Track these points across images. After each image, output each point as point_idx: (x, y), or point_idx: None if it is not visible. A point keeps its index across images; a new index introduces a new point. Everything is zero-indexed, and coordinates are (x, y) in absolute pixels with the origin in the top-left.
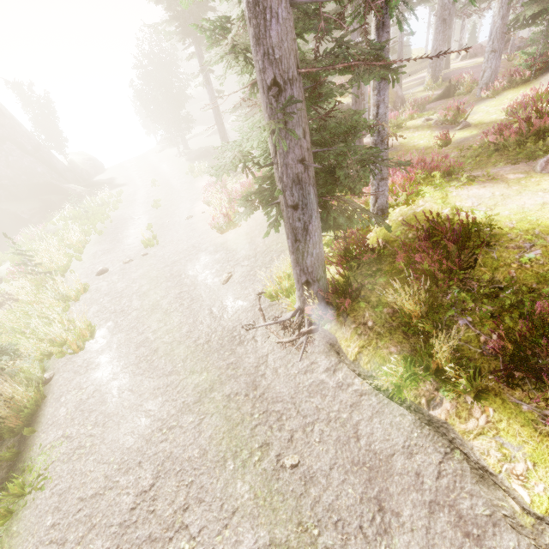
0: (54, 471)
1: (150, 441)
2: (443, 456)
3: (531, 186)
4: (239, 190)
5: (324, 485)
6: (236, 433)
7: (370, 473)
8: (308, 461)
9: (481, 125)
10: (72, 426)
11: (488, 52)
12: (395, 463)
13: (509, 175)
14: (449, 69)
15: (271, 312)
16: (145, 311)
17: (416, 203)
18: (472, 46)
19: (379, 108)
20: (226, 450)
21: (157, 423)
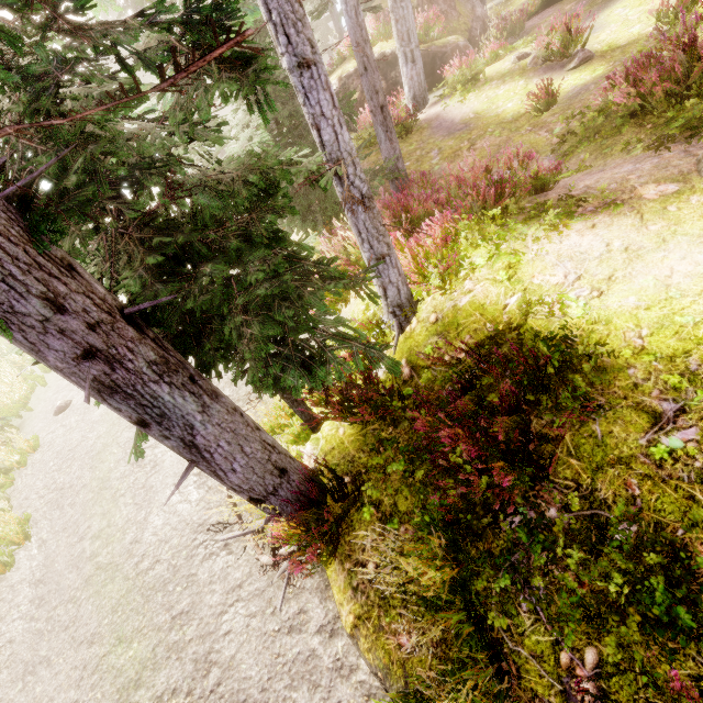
0: None
1: None
2: None
3: (689, 221)
4: None
5: None
6: None
7: None
8: None
9: (612, 53)
10: None
11: None
12: None
13: (647, 189)
14: None
15: None
16: (91, 493)
17: (460, 286)
18: None
19: (322, 130)
20: None
21: None
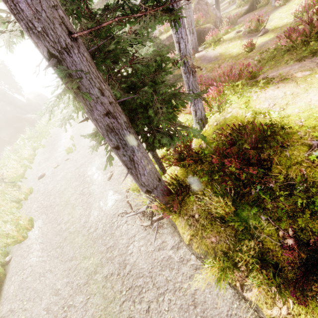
0: None
1: (56, 317)
2: None
3: (315, 83)
4: None
5: None
6: (109, 310)
7: None
8: None
9: (276, 29)
10: (15, 302)
11: None
12: None
13: (298, 74)
14: None
15: (136, 201)
16: (61, 207)
17: (226, 110)
18: None
19: (180, 44)
20: None
21: (61, 301)
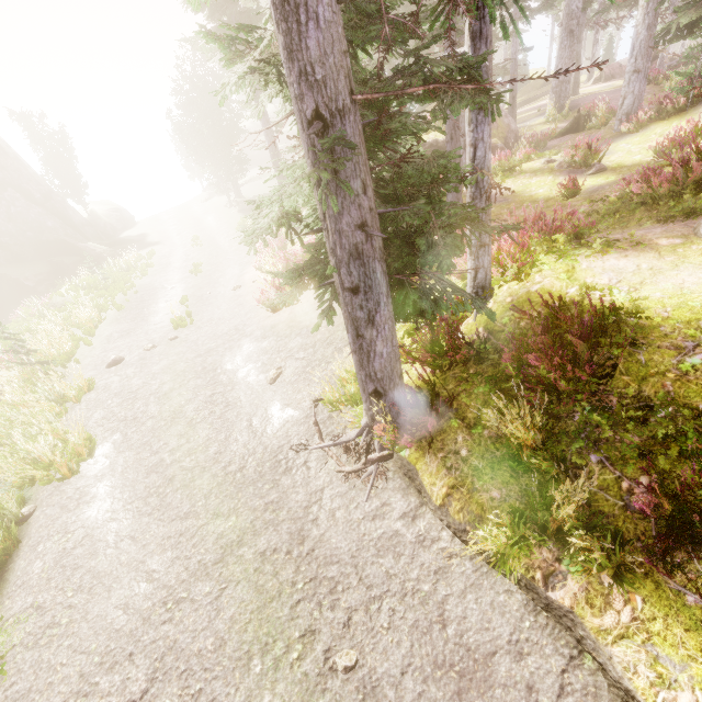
0: (13, 661)
1: (148, 621)
2: (568, 662)
3: (692, 257)
4: (300, 253)
5: (392, 700)
6: (269, 613)
7: (459, 683)
8: (370, 661)
9: (621, 169)
10: (47, 591)
11: (629, 73)
12: (497, 667)
13: (661, 240)
14: (577, 95)
15: (331, 427)
16: (163, 421)
17: (531, 279)
18: (608, 66)
19: (478, 149)
20: (253, 641)
21: (161, 592)
